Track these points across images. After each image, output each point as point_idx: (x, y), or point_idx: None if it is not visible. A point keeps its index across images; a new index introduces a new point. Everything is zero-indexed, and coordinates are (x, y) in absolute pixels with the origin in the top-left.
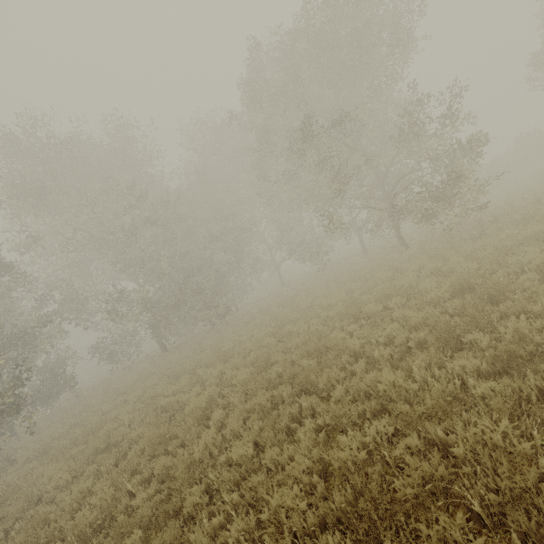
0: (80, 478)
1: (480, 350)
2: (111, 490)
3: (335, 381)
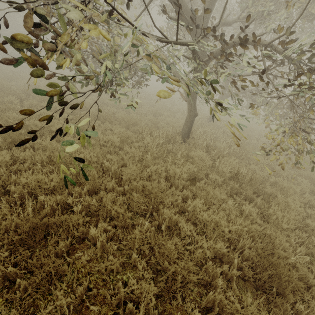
0: None
1: None
2: None
3: None
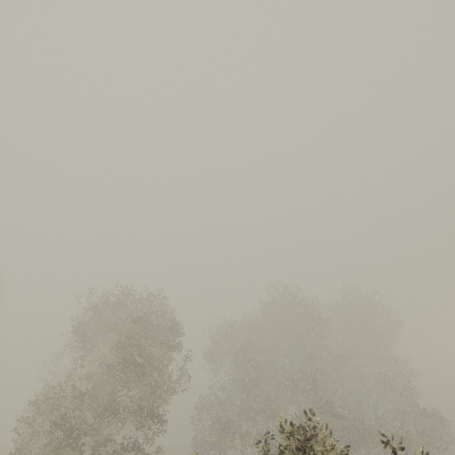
0: None
1: None
2: None
3: None
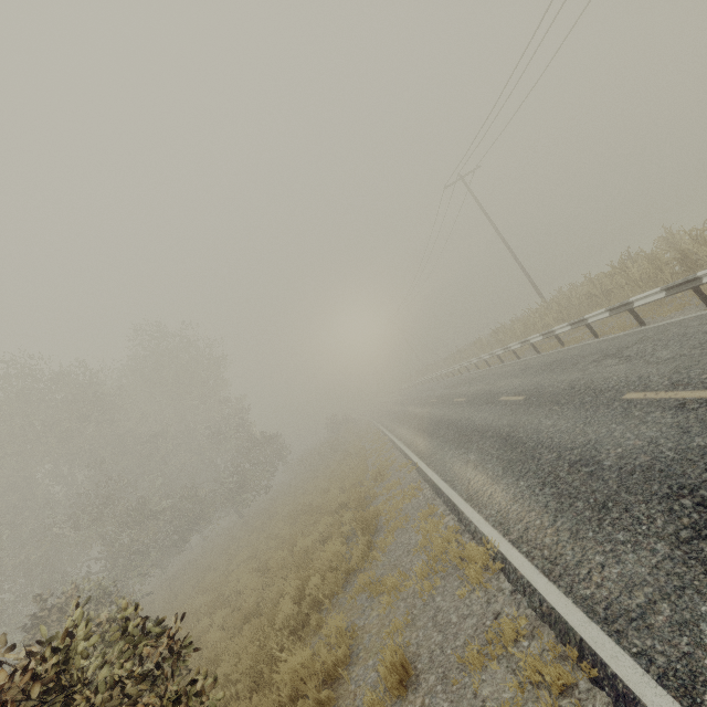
0: None
1: None
2: None
3: None
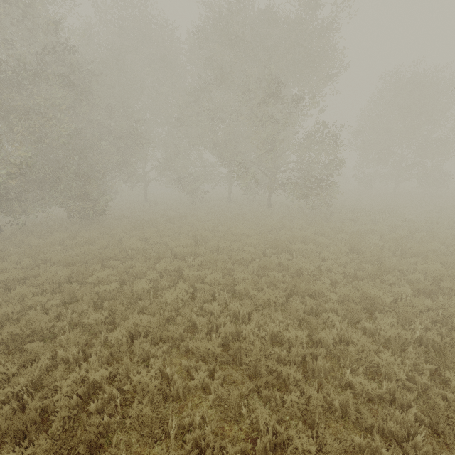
0: (25, 371)
1: (389, 284)
2: (152, 374)
3: (327, 290)
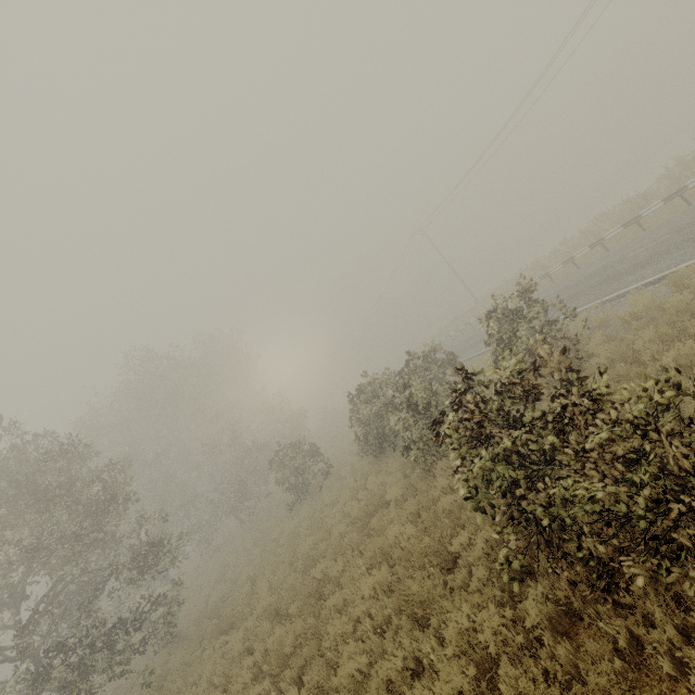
0: None
1: None
2: None
3: None
